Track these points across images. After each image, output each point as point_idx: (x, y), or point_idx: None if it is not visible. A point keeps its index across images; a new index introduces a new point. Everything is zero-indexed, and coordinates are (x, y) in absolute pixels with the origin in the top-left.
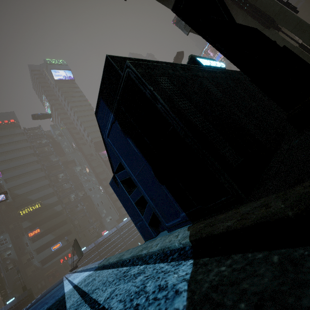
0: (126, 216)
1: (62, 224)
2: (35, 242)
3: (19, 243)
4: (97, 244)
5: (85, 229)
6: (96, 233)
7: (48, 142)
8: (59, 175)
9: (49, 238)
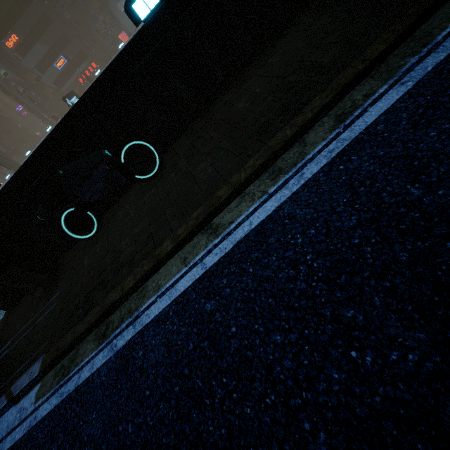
0: None
1: (45, 22)
2: (25, 57)
3: (5, 57)
4: None
5: (89, 32)
6: (110, 37)
7: None
8: None
9: (40, 50)
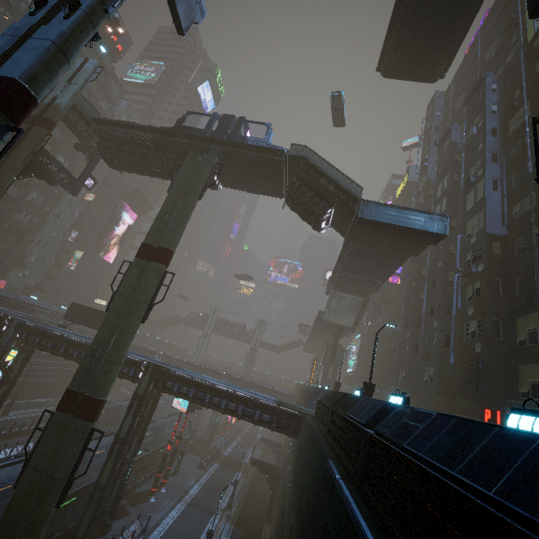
0: (38, 293)
1: None
2: None
3: None
4: (18, 300)
5: None
6: None
7: (107, 115)
8: (60, 155)
9: None
